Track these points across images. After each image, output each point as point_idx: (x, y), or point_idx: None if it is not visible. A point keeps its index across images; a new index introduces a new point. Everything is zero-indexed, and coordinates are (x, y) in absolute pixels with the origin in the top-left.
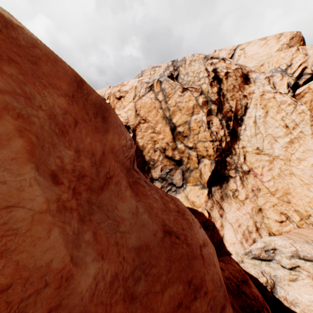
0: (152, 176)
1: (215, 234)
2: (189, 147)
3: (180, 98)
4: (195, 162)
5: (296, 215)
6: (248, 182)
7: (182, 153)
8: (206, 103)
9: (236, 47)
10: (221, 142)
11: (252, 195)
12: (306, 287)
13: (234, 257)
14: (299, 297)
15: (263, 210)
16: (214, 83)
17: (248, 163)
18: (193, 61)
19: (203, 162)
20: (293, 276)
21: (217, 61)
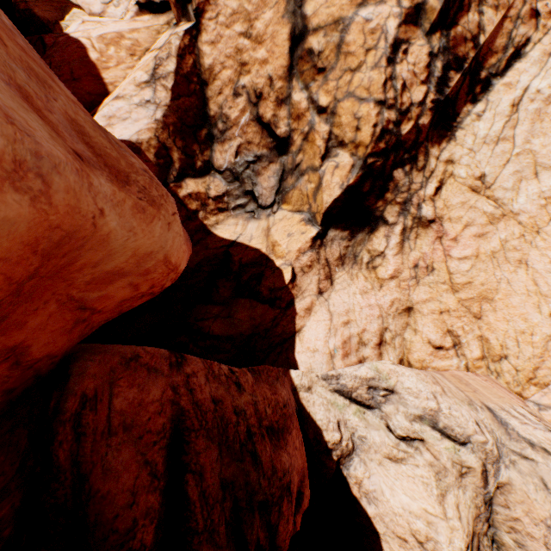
0: (213, 159)
1: (284, 321)
2: (317, 107)
3: None
4: (319, 152)
5: (478, 347)
6: (417, 245)
7: (296, 120)
8: None
9: None
10: (403, 118)
11: (409, 276)
12: (414, 482)
13: (295, 375)
14: (387, 492)
15: (416, 312)
16: None
17: (440, 202)
18: None
19: (337, 157)
20: (399, 453)
21: None
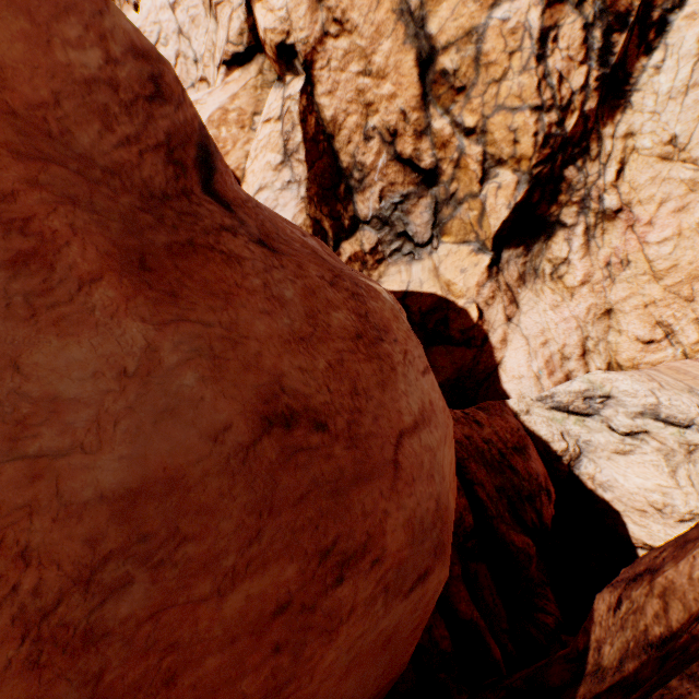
0: (357, 212)
1: (483, 358)
2: (463, 130)
3: None
4: (475, 177)
5: (694, 331)
6: (605, 242)
7: (441, 149)
8: None
9: None
10: (565, 114)
11: (602, 278)
12: (645, 467)
13: (512, 404)
14: (620, 479)
15: (617, 313)
16: None
17: (624, 187)
18: None
19: (497, 178)
20: (625, 447)
21: None
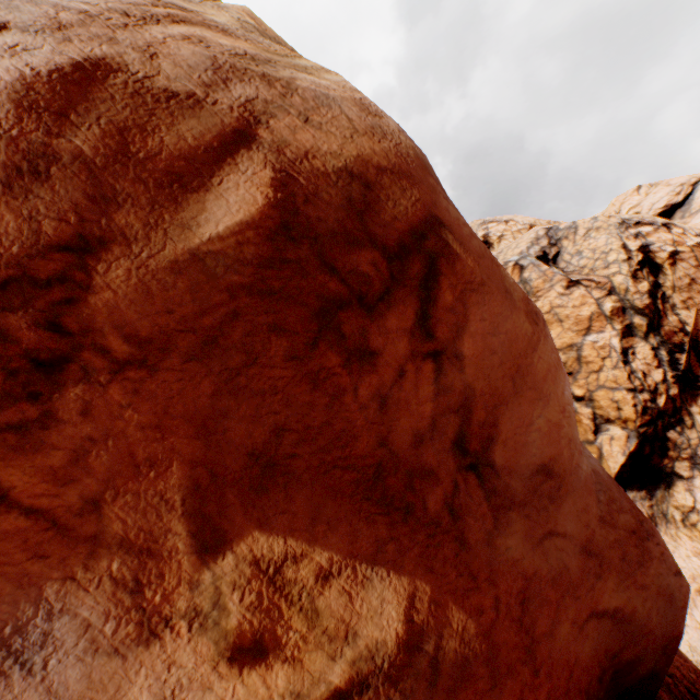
0: None
1: None
2: (574, 397)
3: (562, 299)
4: (588, 428)
5: None
6: None
7: None
8: (620, 312)
9: (699, 177)
10: (654, 395)
11: None
12: None
13: (684, 650)
14: None
15: None
16: (642, 274)
17: None
18: (595, 230)
19: (608, 431)
20: None
21: (651, 229)
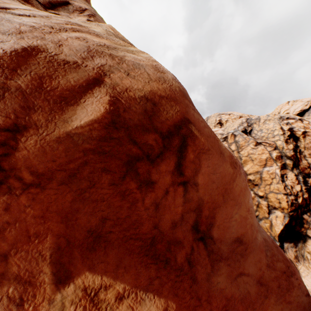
0: None
1: None
2: (258, 196)
3: (253, 150)
4: (265, 211)
5: None
6: None
7: None
8: (280, 158)
9: None
10: (296, 197)
11: None
12: None
13: None
14: None
15: None
16: (289, 141)
17: None
18: (268, 120)
19: (275, 213)
20: None
21: (294, 121)
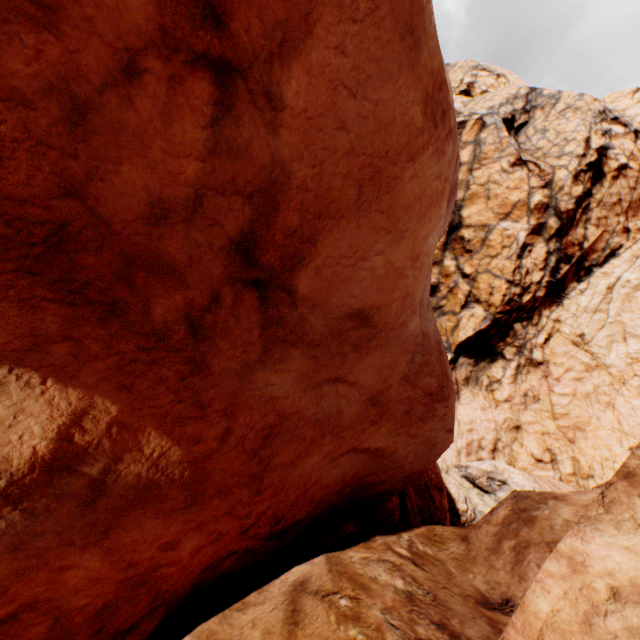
0: None
1: None
2: (462, 273)
3: (501, 176)
4: (459, 303)
5: (570, 465)
6: (527, 379)
7: (444, 277)
8: (542, 209)
9: None
10: (524, 292)
11: (519, 402)
12: None
13: (438, 461)
14: None
15: (523, 430)
16: (584, 177)
17: (547, 350)
18: (573, 110)
19: (473, 309)
20: None
21: (622, 132)
